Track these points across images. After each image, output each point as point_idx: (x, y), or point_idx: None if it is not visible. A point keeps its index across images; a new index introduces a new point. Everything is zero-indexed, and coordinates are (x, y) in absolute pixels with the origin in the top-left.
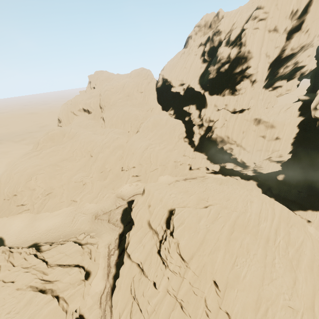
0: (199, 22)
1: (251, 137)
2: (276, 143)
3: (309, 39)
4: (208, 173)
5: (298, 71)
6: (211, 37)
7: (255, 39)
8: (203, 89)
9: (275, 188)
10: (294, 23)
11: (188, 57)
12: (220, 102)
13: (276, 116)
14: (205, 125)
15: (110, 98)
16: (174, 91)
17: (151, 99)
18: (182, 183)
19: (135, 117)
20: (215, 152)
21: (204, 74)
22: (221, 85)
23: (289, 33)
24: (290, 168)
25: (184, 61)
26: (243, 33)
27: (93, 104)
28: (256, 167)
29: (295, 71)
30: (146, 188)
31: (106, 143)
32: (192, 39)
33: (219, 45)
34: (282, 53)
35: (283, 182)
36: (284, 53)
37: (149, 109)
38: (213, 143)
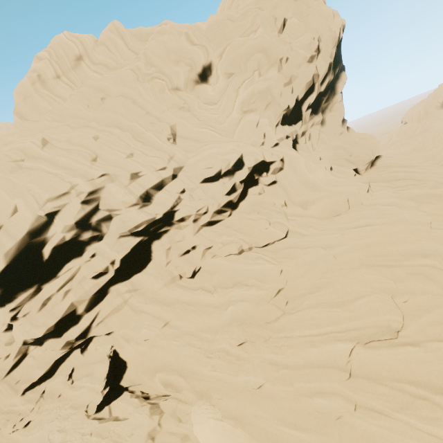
0: None
1: None
2: None
3: None
4: None
5: None
6: None
7: None
8: None
9: None
10: None
11: None
12: None
13: None
14: None
15: None
16: None
17: None
18: None
19: None
20: None
21: None
22: None
23: None
24: None
25: None
26: None
27: None
28: None
29: None
30: None
31: None
32: None
33: None
34: None
35: None
36: None
37: None
38: None
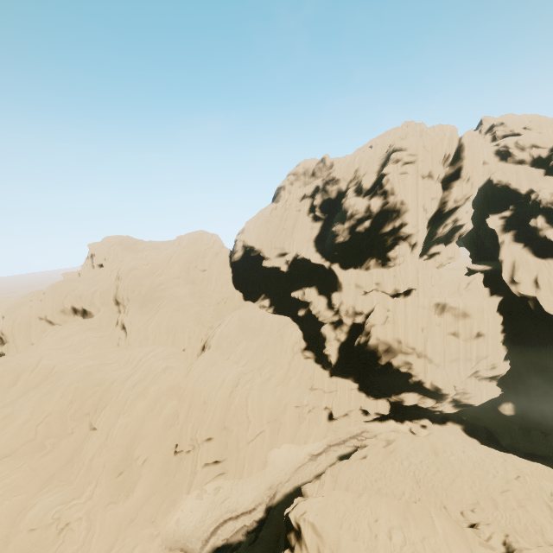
0: (294, 169)
1: (437, 338)
2: (479, 344)
3: (474, 189)
4: (368, 422)
5: (457, 231)
6: (321, 186)
7: (408, 186)
8: (327, 261)
9: (502, 433)
10: (446, 170)
11: (285, 213)
12: (365, 279)
13: (462, 297)
14: (347, 322)
15: (142, 283)
16: (268, 267)
17: (223, 282)
18: (354, 467)
19: (197, 318)
20: (373, 373)
21: (321, 237)
22: (360, 253)
23: (444, 181)
24: (515, 388)
25: (280, 219)
26: (385, 178)
27: (100, 298)
28: (457, 395)
29: (453, 231)
30: (306, 523)
31: (136, 385)
32: (286, 190)
33: (339, 197)
34: (443, 206)
35: (517, 419)
36: (447, 206)
37: (221, 301)
38: (370, 356)
